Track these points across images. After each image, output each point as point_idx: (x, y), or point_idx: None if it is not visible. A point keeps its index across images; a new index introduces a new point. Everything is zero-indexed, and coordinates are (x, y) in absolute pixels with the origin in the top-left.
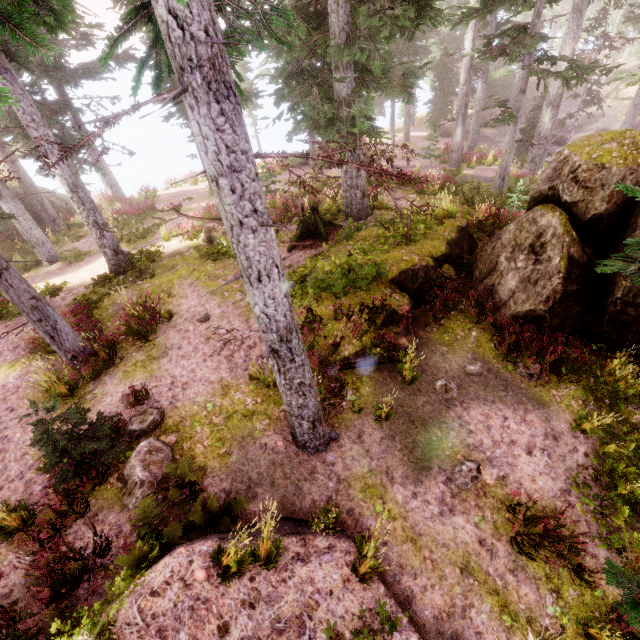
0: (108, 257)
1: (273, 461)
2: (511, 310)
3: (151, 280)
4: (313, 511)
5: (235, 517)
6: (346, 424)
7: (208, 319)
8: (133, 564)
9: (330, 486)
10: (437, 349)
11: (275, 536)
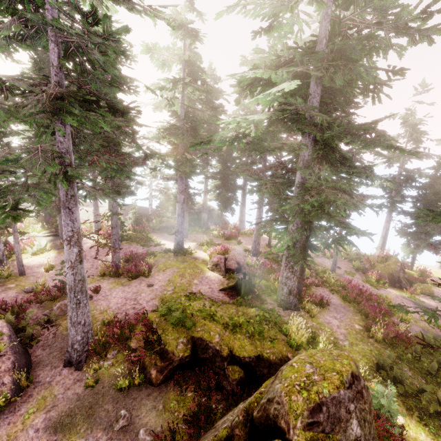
0: (175, 244)
1: (63, 347)
2: (202, 437)
3: (173, 261)
4: (33, 377)
5: (32, 345)
6: (87, 369)
7: (149, 286)
8: (7, 317)
9: (47, 378)
10: (158, 401)
11: (13, 357)
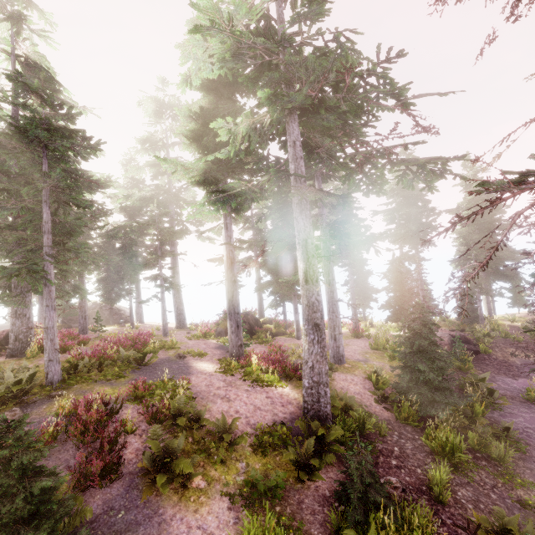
0: None
1: None
2: None
3: None
4: None
5: None
6: None
7: None
8: None
9: None
10: None
11: None
